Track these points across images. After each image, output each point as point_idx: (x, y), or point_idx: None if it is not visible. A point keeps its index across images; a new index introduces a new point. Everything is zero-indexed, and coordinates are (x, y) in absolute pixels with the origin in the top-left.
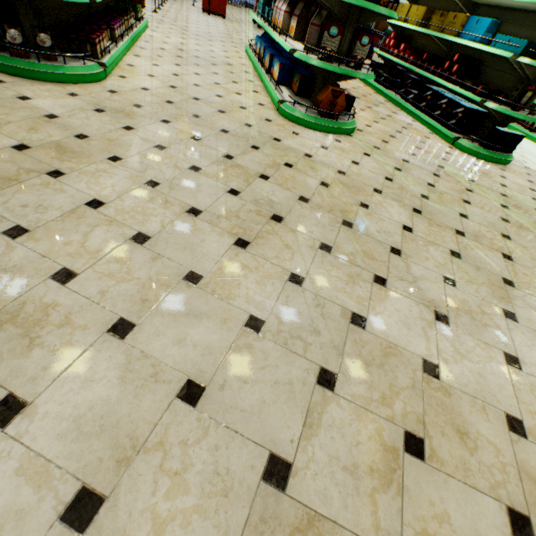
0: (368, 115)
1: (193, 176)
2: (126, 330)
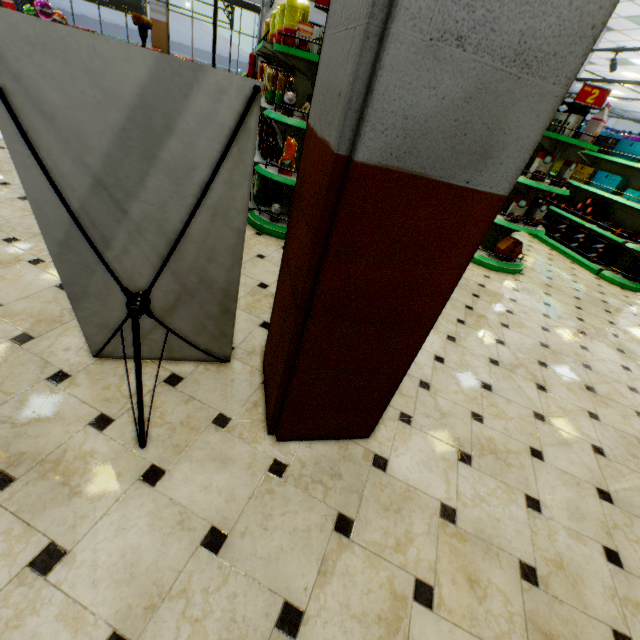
0: None
1: (465, 329)
2: (539, 455)
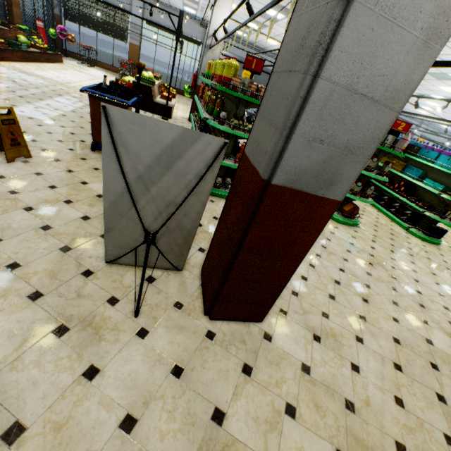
0: None
1: (321, 260)
2: (361, 340)
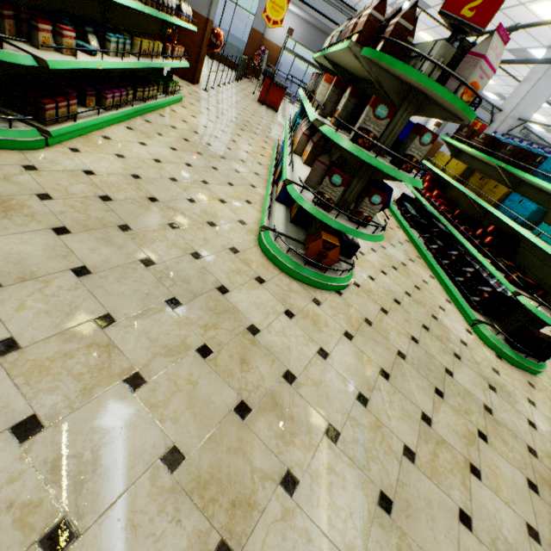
0: (377, 259)
1: None
2: None
